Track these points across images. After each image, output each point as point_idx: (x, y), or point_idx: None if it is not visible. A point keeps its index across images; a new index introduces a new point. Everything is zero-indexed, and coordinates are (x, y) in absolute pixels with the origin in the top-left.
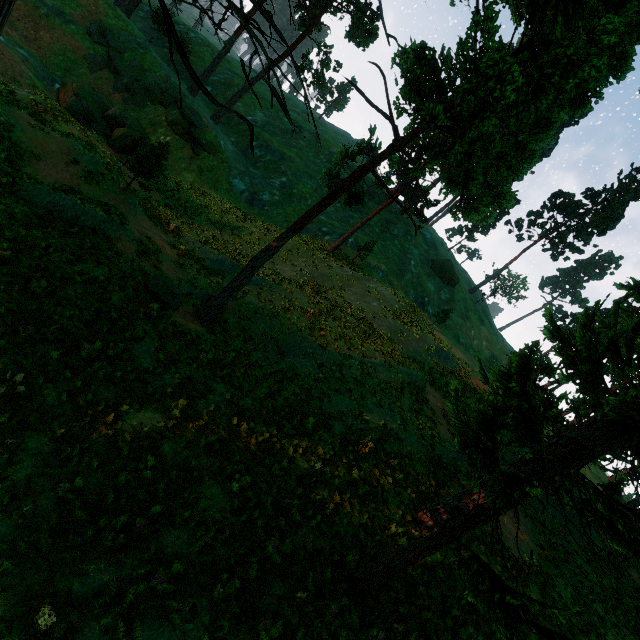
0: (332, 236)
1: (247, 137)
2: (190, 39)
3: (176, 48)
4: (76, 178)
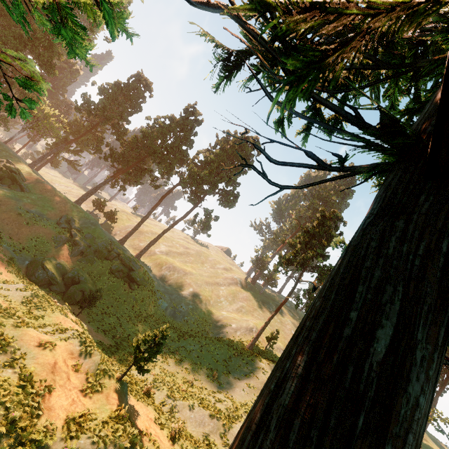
0: (241, 330)
1: (159, 263)
2: (117, 211)
3: (107, 217)
4: (82, 392)
